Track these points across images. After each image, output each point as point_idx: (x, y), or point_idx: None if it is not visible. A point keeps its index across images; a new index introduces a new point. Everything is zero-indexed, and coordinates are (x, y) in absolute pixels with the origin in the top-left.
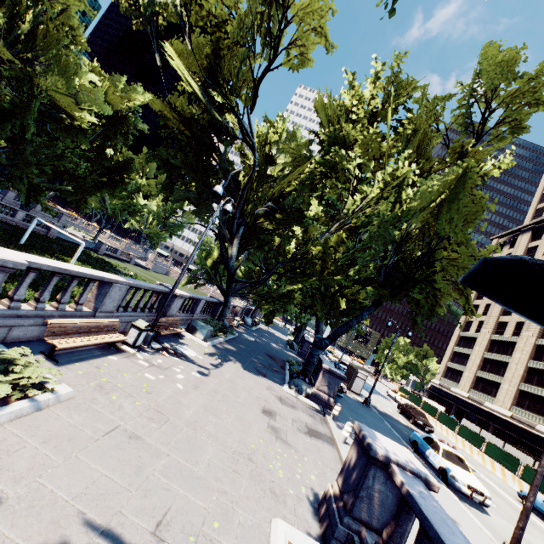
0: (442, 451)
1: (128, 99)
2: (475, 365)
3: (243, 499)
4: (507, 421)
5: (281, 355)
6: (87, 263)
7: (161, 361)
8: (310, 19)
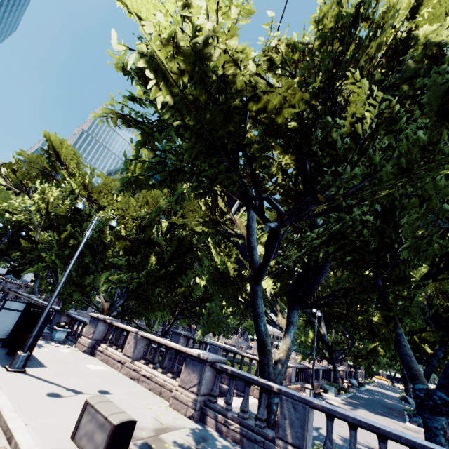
0: None
1: None
2: None
3: (395, 447)
4: None
5: (397, 407)
6: (230, 361)
7: None
8: None
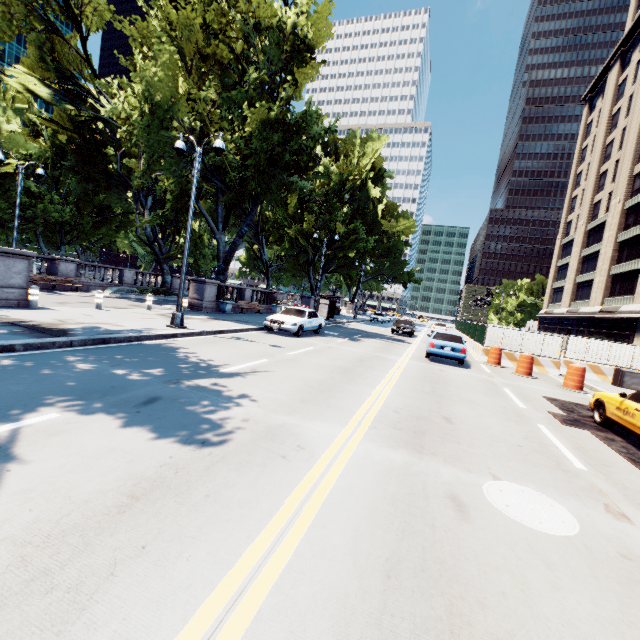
0: (284, 310)
1: None
2: (573, 272)
3: None
4: (598, 318)
5: None
6: None
7: None
8: None
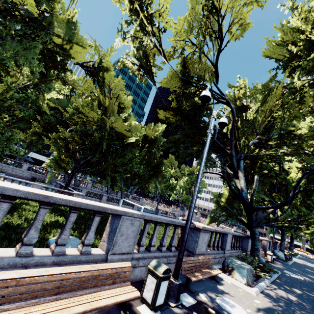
0: None
1: (155, 130)
2: None
3: None
4: None
5: None
6: None
7: None
8: (237, 2)
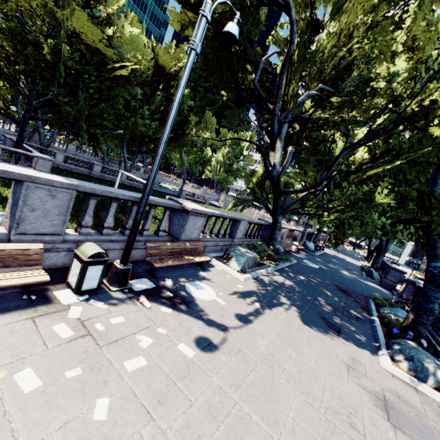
0: None
1: (178, 58)
2: None
3: None
4: None
5: (358, 287)
6: None
7: (121, 320)
8: None
